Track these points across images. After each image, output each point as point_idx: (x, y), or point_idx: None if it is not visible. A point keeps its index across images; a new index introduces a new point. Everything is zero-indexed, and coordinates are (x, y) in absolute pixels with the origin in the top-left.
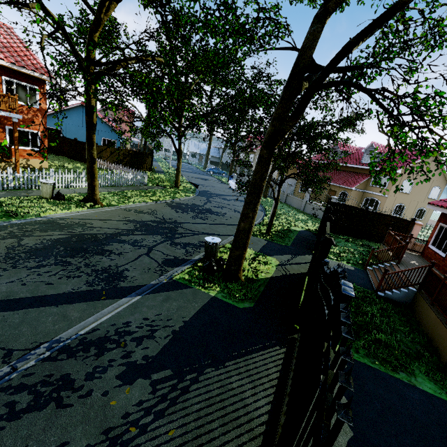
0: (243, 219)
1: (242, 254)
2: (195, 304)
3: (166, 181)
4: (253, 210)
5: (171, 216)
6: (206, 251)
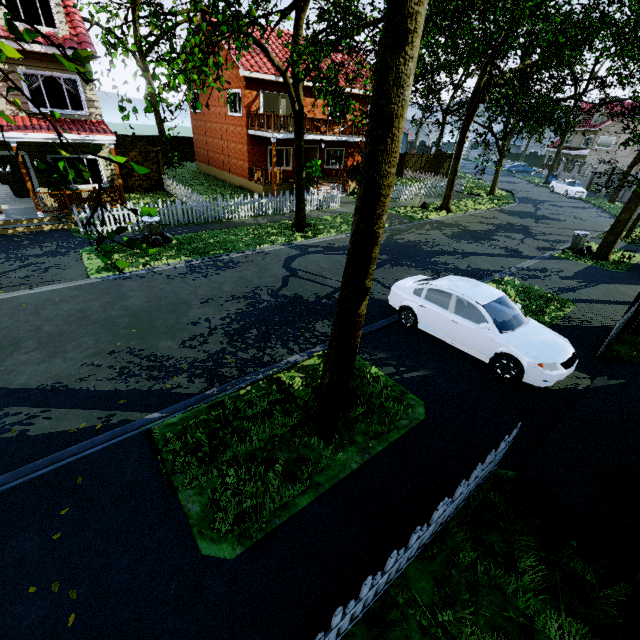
0: (624, 212)
1: (616, 239)
2: (579, 266)
3: (476, 189)
4: (636, 204)
5: (513, 221)
6: (574, 241)
